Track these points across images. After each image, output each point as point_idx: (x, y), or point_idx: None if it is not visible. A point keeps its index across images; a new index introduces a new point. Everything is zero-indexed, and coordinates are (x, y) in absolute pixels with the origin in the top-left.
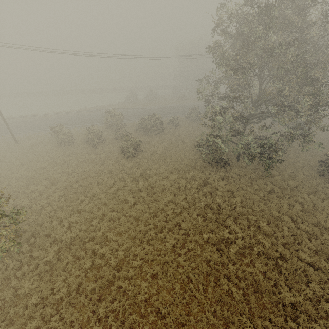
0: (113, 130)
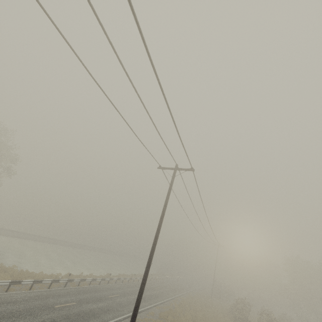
0: None
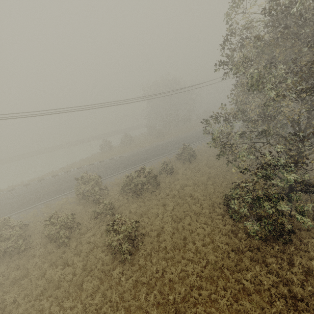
0: (90, 200)
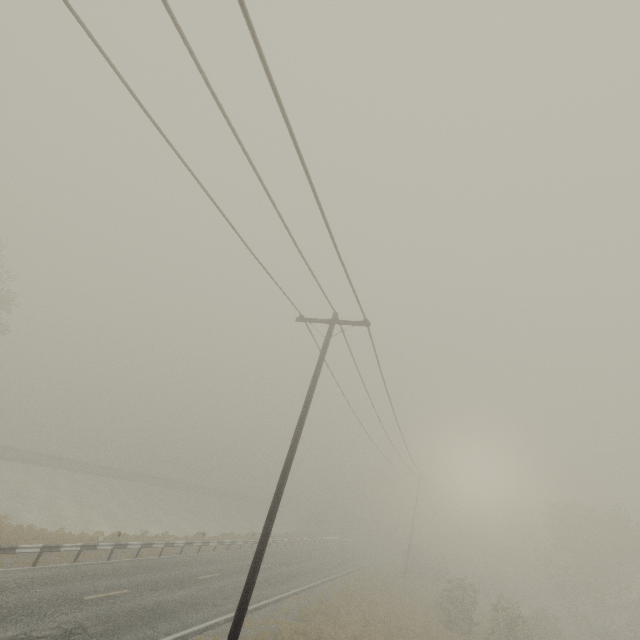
0: None
